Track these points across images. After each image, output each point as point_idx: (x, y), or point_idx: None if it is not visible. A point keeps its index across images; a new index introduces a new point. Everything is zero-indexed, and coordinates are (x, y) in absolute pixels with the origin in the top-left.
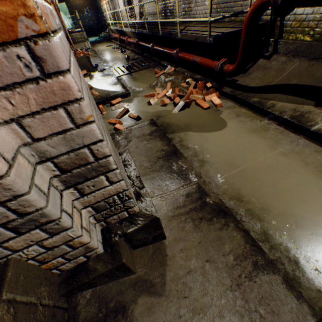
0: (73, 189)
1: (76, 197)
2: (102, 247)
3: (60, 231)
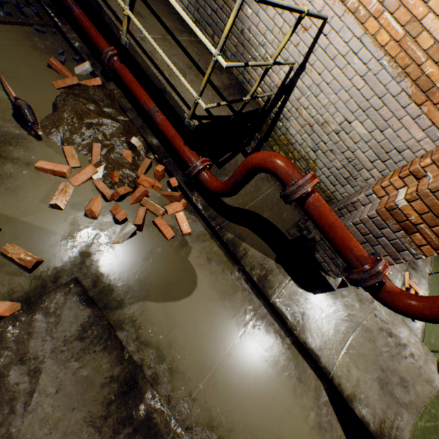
0: None
1: None
2: None
3: None
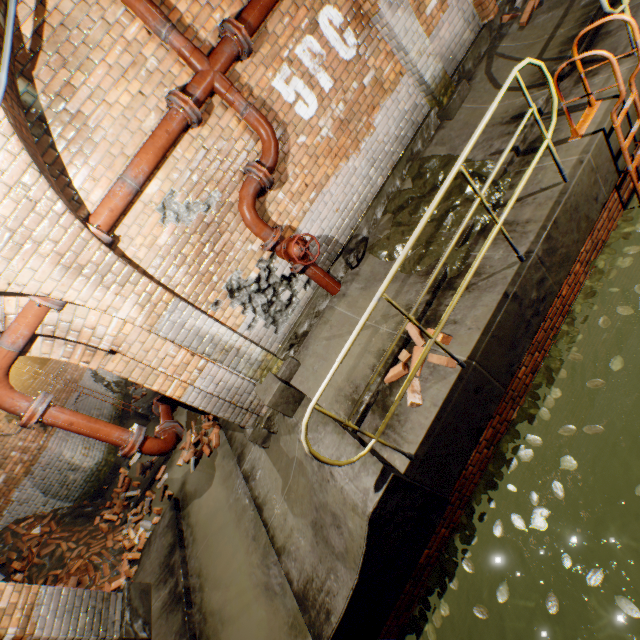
0: None
1: None
2: None
3: None
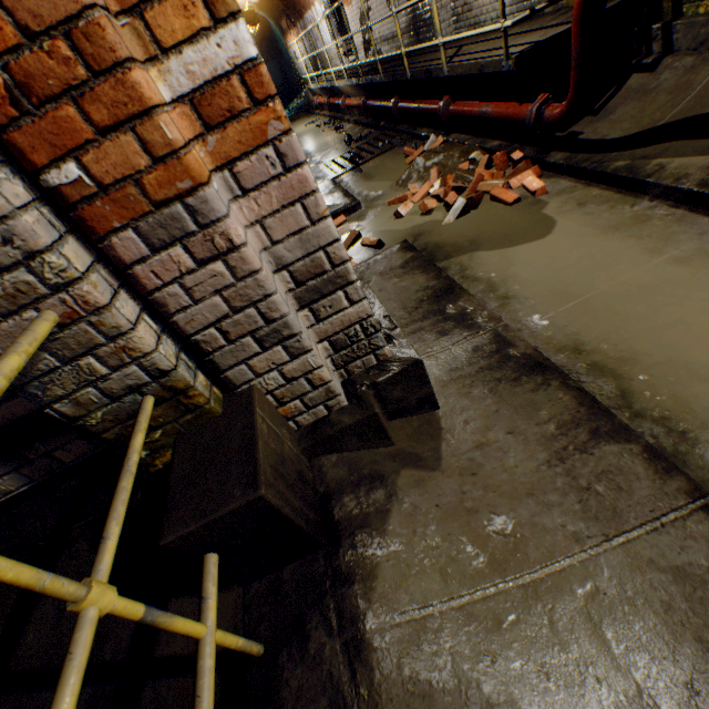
0: (307, 311)
1: (311, 324)
2: (345, 399)
3: (300, 353)
